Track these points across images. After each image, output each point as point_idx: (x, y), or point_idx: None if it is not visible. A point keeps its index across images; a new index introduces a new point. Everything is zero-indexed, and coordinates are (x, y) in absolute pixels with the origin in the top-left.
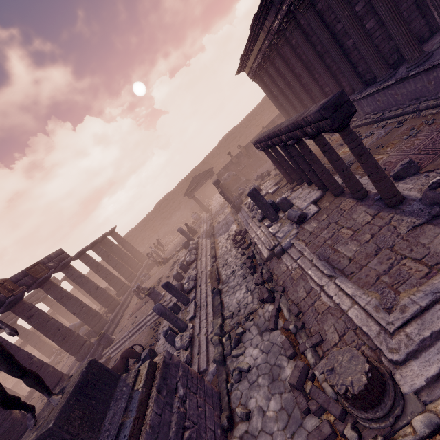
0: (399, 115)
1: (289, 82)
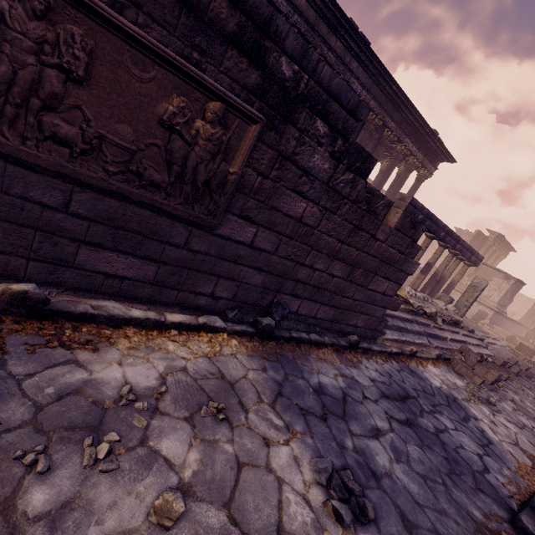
0: None
1: None
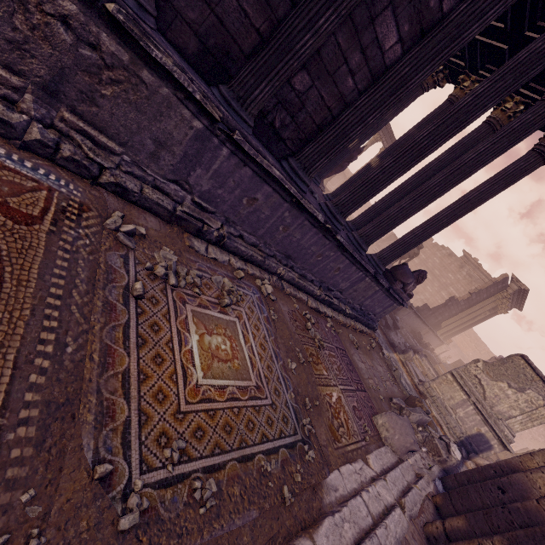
0: (256, 261)
1: None
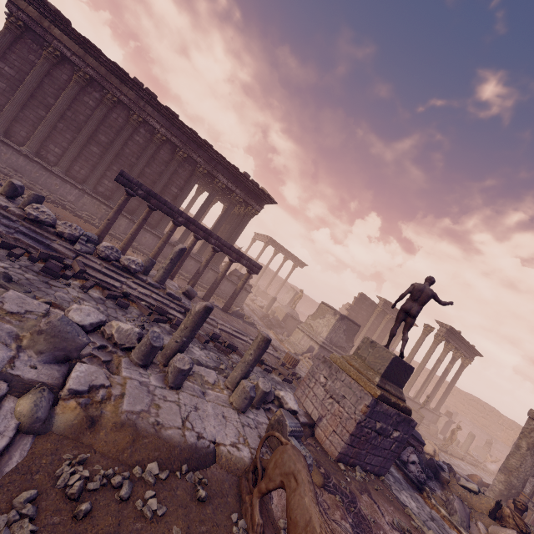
0: None
1: (71, 118)
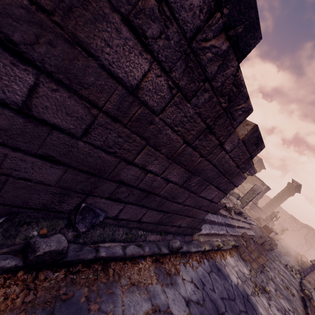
0: None
1: None
